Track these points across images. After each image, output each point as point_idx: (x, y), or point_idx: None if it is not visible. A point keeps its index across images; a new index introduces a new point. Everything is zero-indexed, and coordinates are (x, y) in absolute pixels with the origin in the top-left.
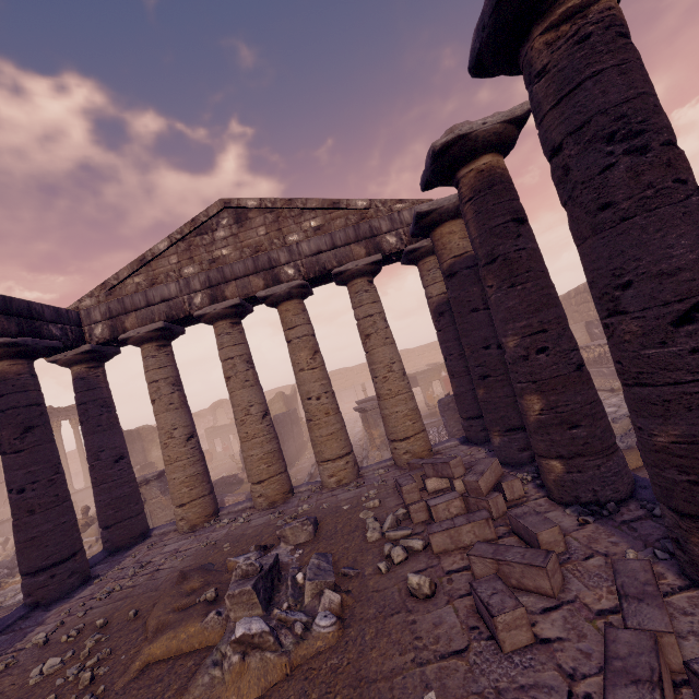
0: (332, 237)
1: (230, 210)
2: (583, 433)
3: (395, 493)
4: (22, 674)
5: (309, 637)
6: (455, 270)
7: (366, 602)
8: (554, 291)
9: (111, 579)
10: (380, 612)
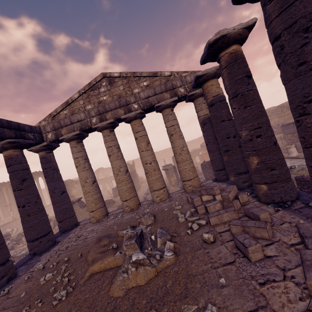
0: (154, 89)
1: (106, 78)
2: (277, 172)
3: (188, 202)
4: (36, 280)
5: (163, 260)
6: (214, 102)
7: (184, 246)
8: (264, 109)
9: (66, 242)
10: (192, 249)
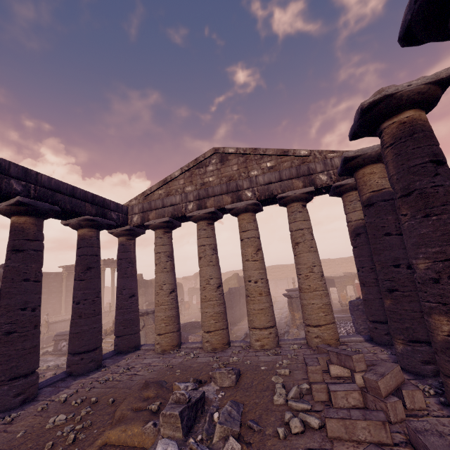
0: (280, 173)
1: (218, 154)
2: None
3: (303, 368)
4: (46, 418)
5: None
6: (373, 201)
7: None
8: None
9: (111, 371)
10: None
